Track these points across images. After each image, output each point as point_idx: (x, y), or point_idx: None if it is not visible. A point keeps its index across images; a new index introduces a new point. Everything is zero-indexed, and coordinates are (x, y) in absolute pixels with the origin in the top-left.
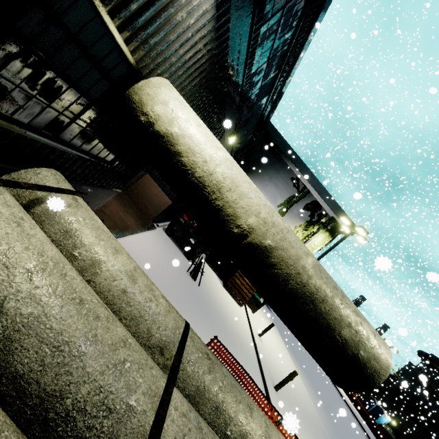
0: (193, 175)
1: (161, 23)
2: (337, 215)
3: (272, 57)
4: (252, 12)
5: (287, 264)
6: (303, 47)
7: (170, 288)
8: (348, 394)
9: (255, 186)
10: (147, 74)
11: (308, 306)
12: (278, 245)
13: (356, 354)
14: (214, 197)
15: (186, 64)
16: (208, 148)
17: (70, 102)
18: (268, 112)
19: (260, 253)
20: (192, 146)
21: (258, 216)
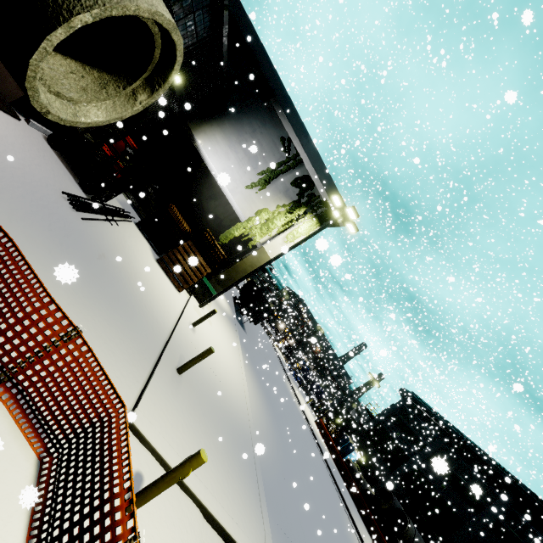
0: None
1: None
2: (330, 197)
3: None
4: None
5: None
6: None
7: None
8: (320, 430)
9: None
10: None
11: None
12: None
13: None
14: None
15: None
16: None
17: None
18: None
19: None
20: None
21: None
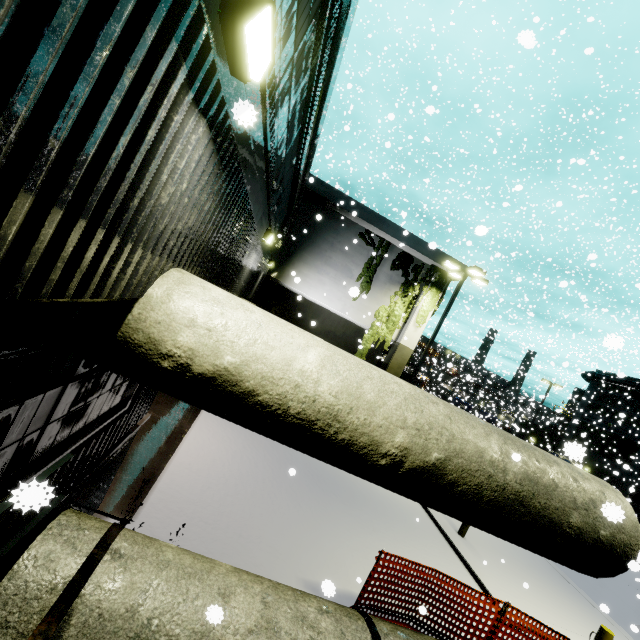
0: (287, 414)
1: (141, 228)
2: (437, 261)
3: (292, 117)
4: (259, 104)
5: (471, 472)
6: (329, 84)
7: (275, 487)
8: None
9: (376, 372)
10: (141, 291)
11: (518, 511)
12: (448, 452)
13: (597, 538)
14: (332, 432)
15: (191, 230)
16: (290, 361)
17: (30, 415)
18: (302, 173)
19: (430, 476)
20: (266, 372)
21: (406, 425)
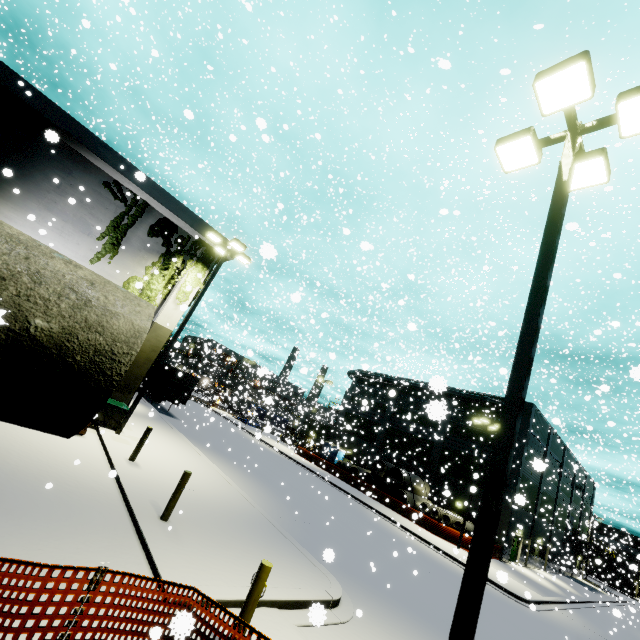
0: None
1: None
2: (203, 234)
3: None
4: None
5: None
6: None
7: None
8: (304, 456)
9: None
10: None
11: None
12: None
13: (20, 330)
14: None
15: None
16: None
17: None
18: None
19: None
20: None
21: None
